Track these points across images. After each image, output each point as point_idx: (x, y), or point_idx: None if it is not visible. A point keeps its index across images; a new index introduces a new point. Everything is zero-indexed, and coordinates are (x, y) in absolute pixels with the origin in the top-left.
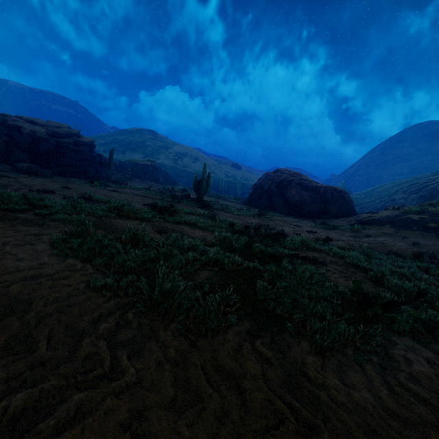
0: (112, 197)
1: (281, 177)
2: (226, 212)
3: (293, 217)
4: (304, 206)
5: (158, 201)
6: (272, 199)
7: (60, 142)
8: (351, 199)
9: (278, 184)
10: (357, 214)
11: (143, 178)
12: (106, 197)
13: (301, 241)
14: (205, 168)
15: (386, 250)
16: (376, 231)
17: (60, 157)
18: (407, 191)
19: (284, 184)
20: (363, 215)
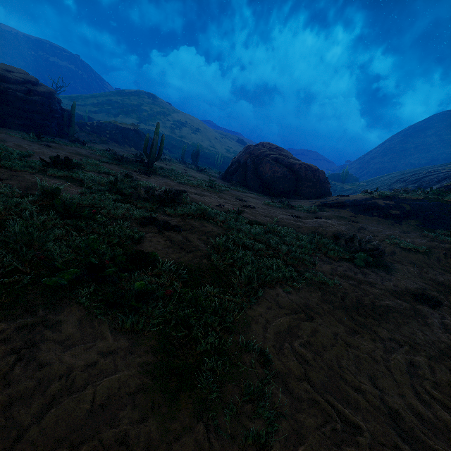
0: (23, 148)
1: (260, 150)
2: (166, 179)
3: (259, 194)
4: (275, 183)
5: (82, 158)
6: (246, 174)
7: (6, 87)
8: (327, 180)
9: (254, 158)
10: (328, 196)
11: (121, 142)
12: (12, 147)
13: (198, 210)
14: (157, 129)
15: (311, 230)
16: (332, 214)
17: (3, 105)
18: (407, 180)
19: (259, 158)
20: (331, 197)
